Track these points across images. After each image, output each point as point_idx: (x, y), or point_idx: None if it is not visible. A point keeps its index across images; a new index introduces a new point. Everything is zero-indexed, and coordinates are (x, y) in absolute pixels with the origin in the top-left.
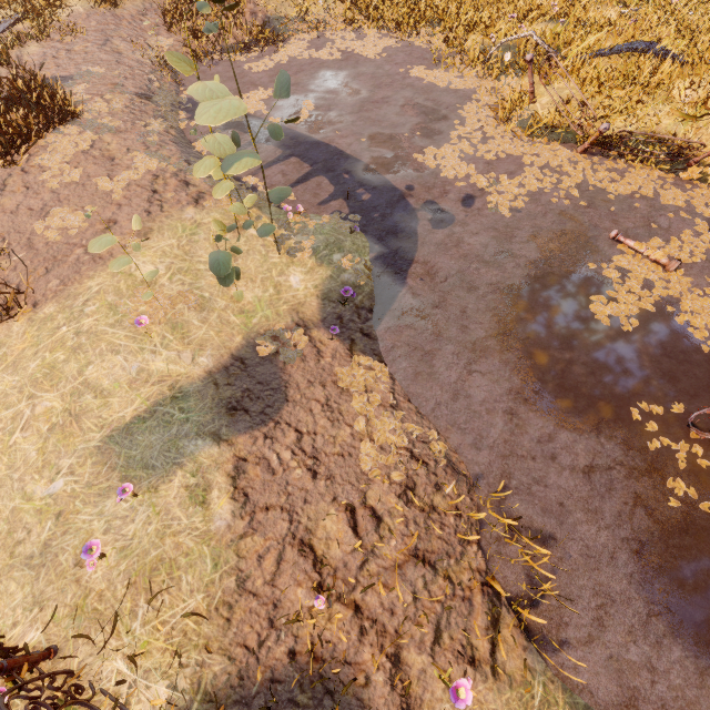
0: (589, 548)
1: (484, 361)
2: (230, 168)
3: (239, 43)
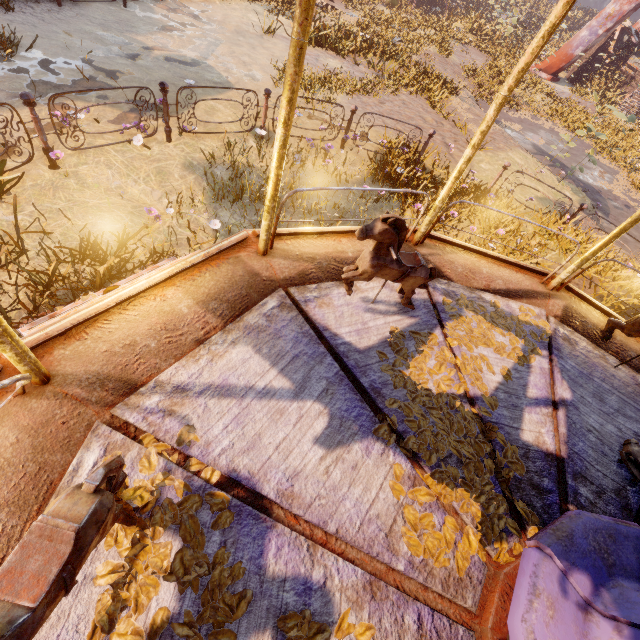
0: None
1: None
2: (599, 136)
3: None
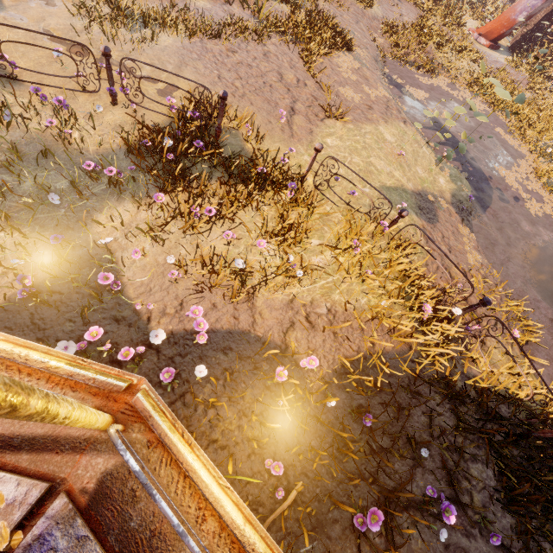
0: (547, 342)
1: (515, 260)
2: (478, 116)
3: (415, 62)
